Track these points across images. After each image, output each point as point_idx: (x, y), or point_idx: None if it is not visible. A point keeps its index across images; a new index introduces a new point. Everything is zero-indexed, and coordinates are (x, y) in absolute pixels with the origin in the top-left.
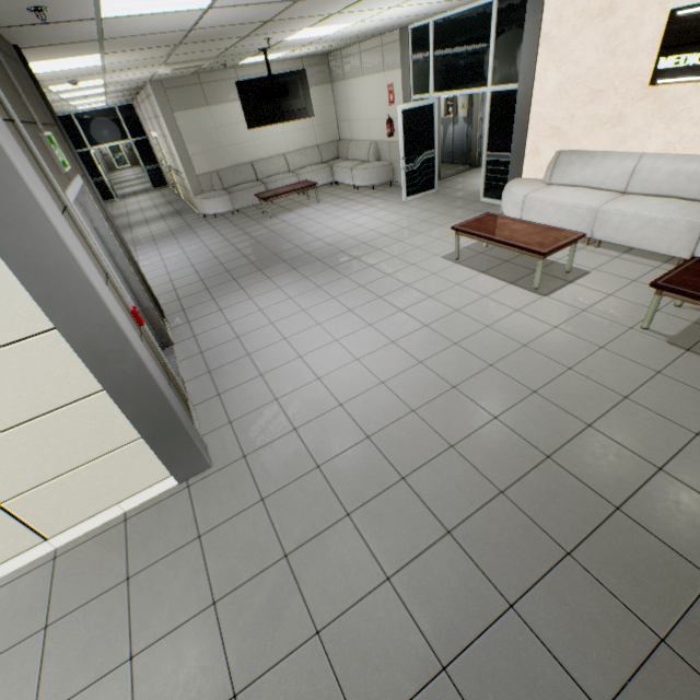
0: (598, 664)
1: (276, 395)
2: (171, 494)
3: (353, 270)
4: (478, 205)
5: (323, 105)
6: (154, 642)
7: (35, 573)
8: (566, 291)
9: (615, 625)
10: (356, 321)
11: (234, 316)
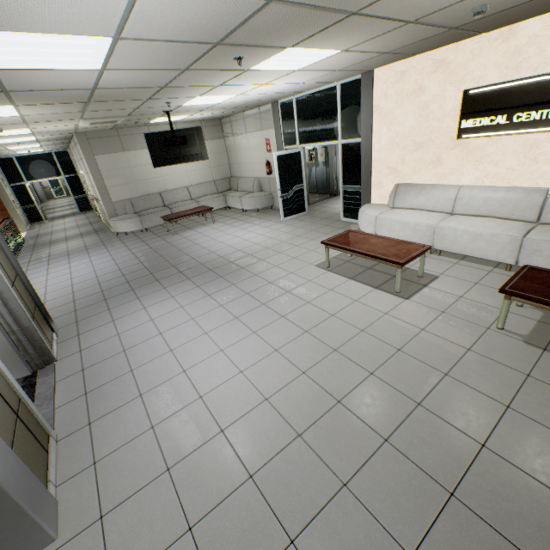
0: None
1: (152, 421)
2: None
3: (240, 279)
4: (340, 223)
5: (218, 153)
6: None
7: None
8: (423, 294)
9: None
10: (241, 328)
11: (125, 327)
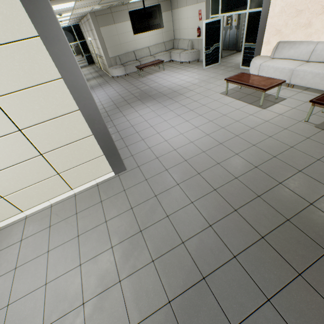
0: (264, 225)
1: (149, 146)
2: (112, 178)
3: (180, 99)
4: (238, 69)
5: (167, 22)
6: (113, 218)
7: (69, 200)
8: (274, 107)
9: (272, 215)
10: (181, 119)
11: (130, 118)
